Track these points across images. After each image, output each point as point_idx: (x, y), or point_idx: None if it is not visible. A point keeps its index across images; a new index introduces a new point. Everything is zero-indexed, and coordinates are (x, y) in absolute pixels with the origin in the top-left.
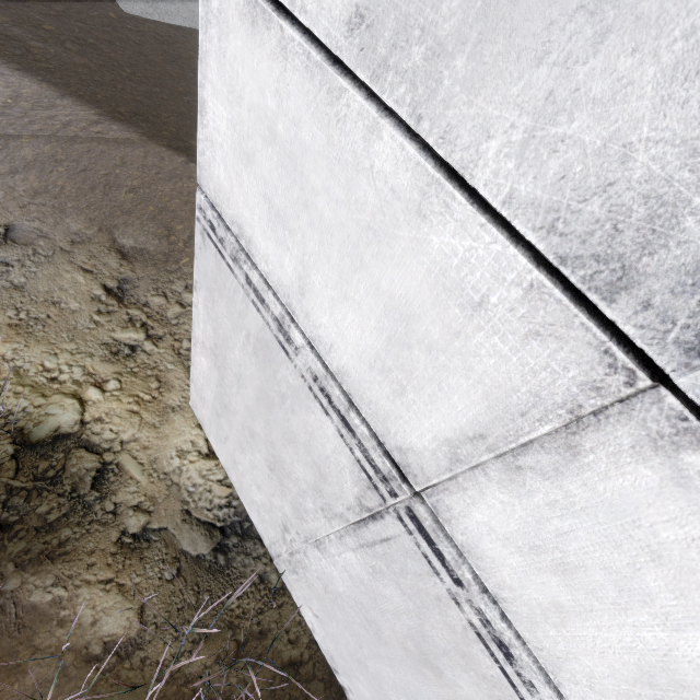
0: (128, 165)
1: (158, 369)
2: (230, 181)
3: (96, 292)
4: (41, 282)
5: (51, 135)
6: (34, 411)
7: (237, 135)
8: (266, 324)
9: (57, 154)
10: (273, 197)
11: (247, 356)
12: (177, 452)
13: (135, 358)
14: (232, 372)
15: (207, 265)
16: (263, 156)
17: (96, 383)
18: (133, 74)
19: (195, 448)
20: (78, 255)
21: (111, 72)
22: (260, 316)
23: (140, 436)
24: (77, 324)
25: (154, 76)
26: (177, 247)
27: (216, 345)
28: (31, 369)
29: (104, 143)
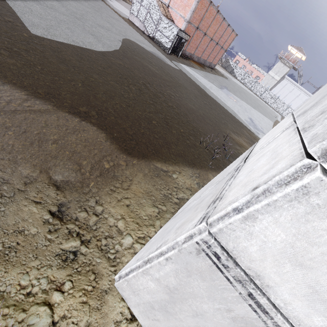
0: (49, 126)
1: (91, 264)
2: (262, 256)
3: (45, 217)
4: (8, 218)
5: (0, 110)
6: (19, 326)
7: (294, 251)
8: (261, 320)
9: (6, 123)
10: (324, 293)
11: (220, 314)
12: (114, 324)
13: (77, 260)
14: (190, 307)
15: (193, 262)
16: (325, 275)
17: (57, 287)
18: (42, 69)
19: (123, 317)
20: (30, 192)
21: (29, 68)
22: (256, 314)
23: (91, 321)
24: (37, 244)
25: (54, 70)
26: (86, 176)
27: (176, 288)
28: (11, 290)
29: (33, 113)
